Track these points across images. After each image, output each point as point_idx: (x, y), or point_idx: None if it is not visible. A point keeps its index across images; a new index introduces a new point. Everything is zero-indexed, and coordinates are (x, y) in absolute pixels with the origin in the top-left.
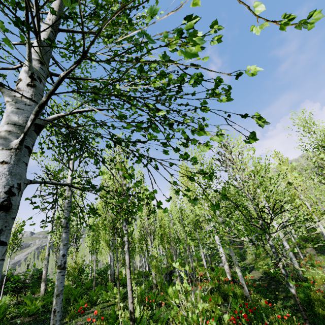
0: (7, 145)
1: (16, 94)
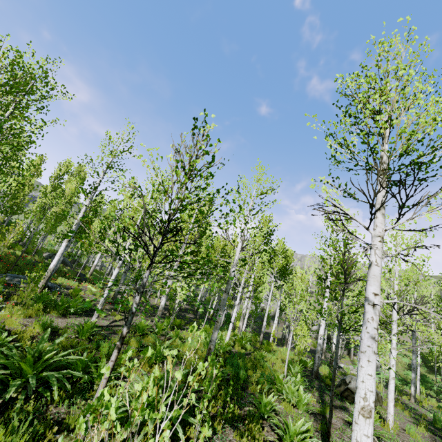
0: None
1: None
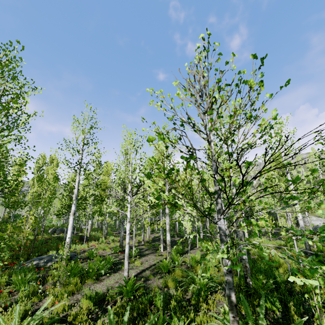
0: None
1: None
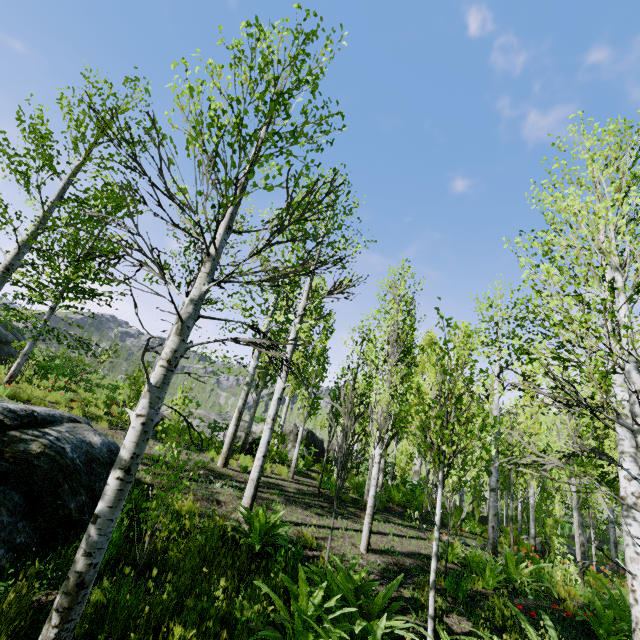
0: (637, 463)
1: (627, 421)
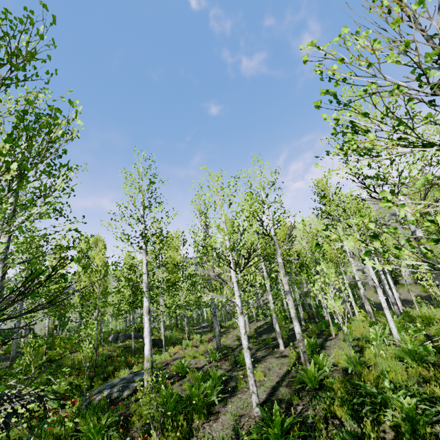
0: None
1: None
